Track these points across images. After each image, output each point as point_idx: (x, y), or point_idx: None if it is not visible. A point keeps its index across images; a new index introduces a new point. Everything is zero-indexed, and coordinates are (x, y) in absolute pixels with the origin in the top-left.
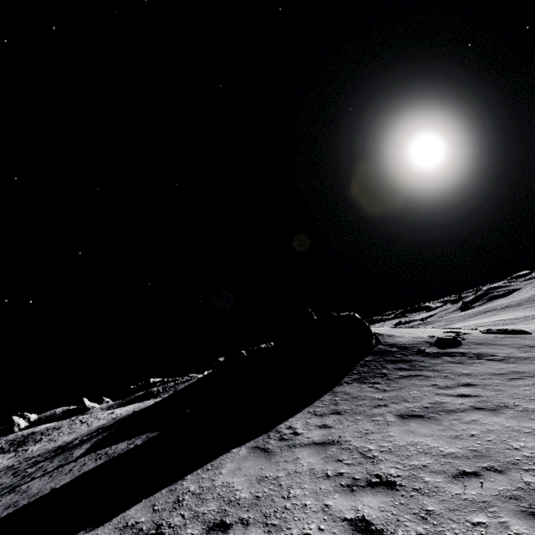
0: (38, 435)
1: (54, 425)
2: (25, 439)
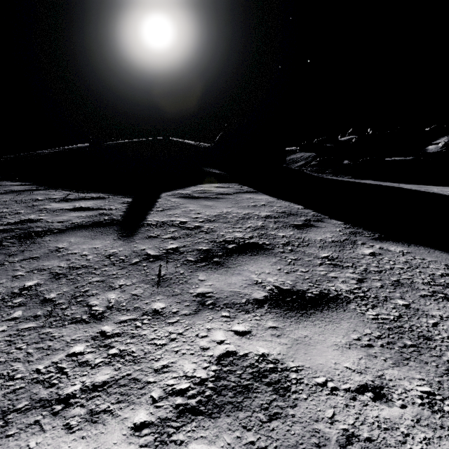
0: None
1: None
2: None
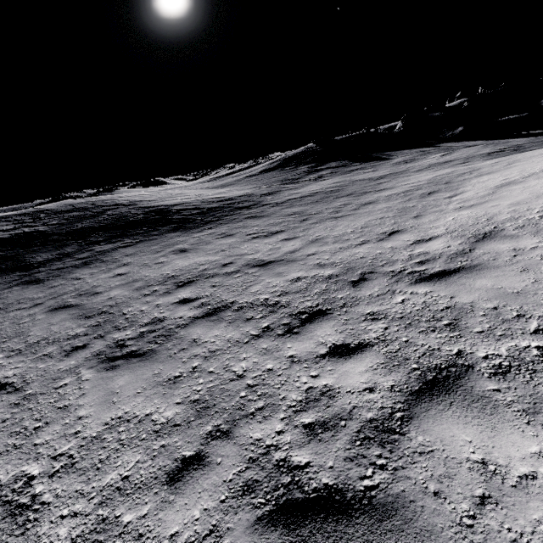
0: (96, 204)
1: (65, 204)
2: (61, 211)
